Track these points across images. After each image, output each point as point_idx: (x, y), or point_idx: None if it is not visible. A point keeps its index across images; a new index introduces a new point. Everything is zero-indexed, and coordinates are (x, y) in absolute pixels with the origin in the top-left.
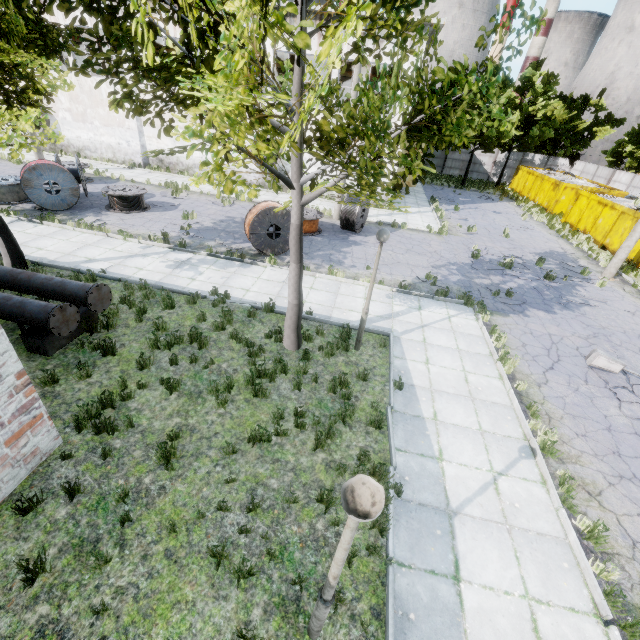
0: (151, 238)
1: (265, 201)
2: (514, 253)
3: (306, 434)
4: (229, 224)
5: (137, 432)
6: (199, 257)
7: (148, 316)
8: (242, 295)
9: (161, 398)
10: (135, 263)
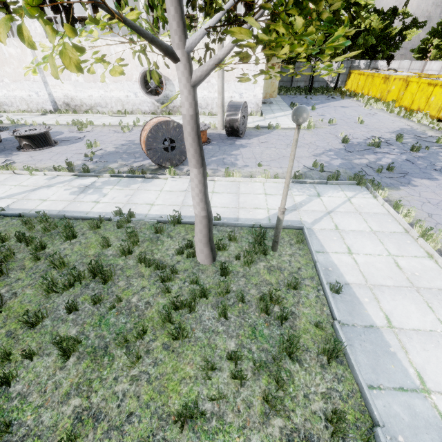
0: (56, 169)
1: (155, 117)
2: (374, 134)
3: (248, 387)
4: (129, 146)
5: (16, 440)
6: (103, 179)
7: (47, 251)
8: (147, 210)
9: (55, 367)
10: (39, 195)
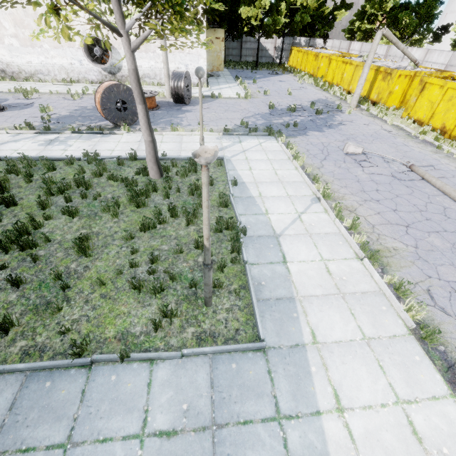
0: (17, 128)
1: (107, 81)
2: (296, 103)
3: (179, 219)
4: (83, 111)
5: (54, 244)
6: (65, 135)
7: (35, 178)
8: (109, 154)
9: (66, 222)
10: (9, 147)
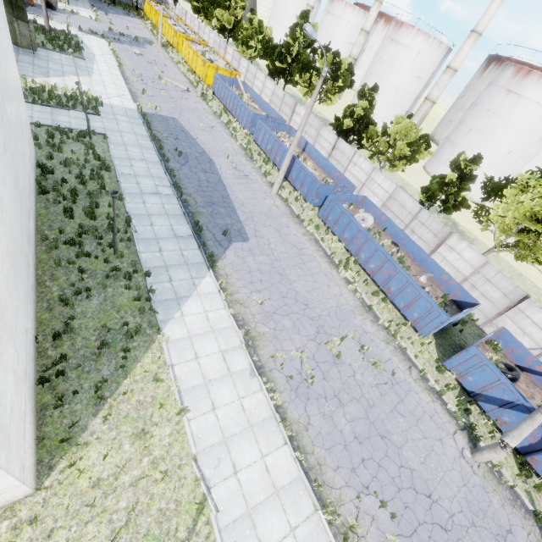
0: None
1: None
2: (128, 34)
3: (62, 43)
4: None
5: None
6: None
7: None
8: None
9: None
10: None
